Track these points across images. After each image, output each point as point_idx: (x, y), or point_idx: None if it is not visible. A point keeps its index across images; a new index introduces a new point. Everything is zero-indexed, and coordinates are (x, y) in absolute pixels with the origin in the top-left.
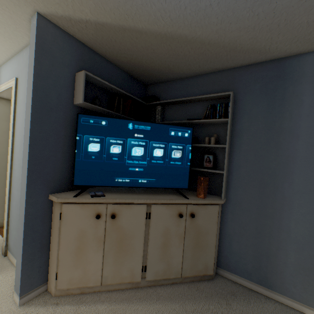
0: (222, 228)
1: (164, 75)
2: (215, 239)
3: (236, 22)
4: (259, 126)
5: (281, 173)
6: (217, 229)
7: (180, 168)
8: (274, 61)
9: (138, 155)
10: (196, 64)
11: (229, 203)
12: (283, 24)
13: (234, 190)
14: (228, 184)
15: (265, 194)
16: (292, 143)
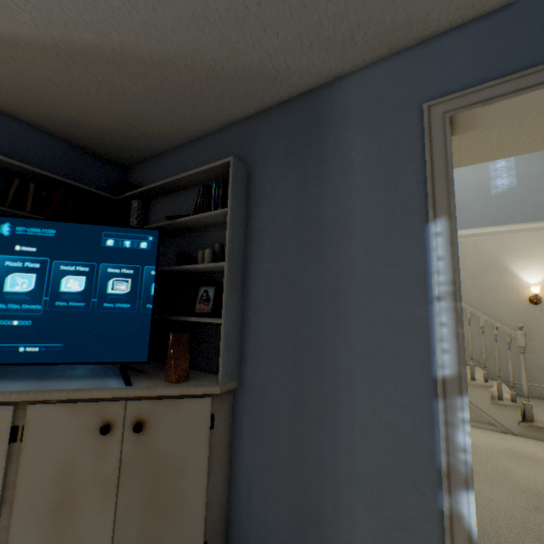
0: (234, 455)
1: (139, 143)
2: (204, 485)
3: (163, 6)
4: (288, 220)
5: (329, 315)
6: (212, 459)
7: (128, 315)
8: (305, 96)
9: (22, 291)
10: (172, 112)
11: (246, 391)
12: (254, 5)
13: (253, 360)
14: (244, 348)
15: (304, 366)
16: (342, 247)
